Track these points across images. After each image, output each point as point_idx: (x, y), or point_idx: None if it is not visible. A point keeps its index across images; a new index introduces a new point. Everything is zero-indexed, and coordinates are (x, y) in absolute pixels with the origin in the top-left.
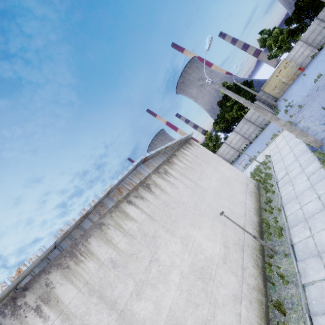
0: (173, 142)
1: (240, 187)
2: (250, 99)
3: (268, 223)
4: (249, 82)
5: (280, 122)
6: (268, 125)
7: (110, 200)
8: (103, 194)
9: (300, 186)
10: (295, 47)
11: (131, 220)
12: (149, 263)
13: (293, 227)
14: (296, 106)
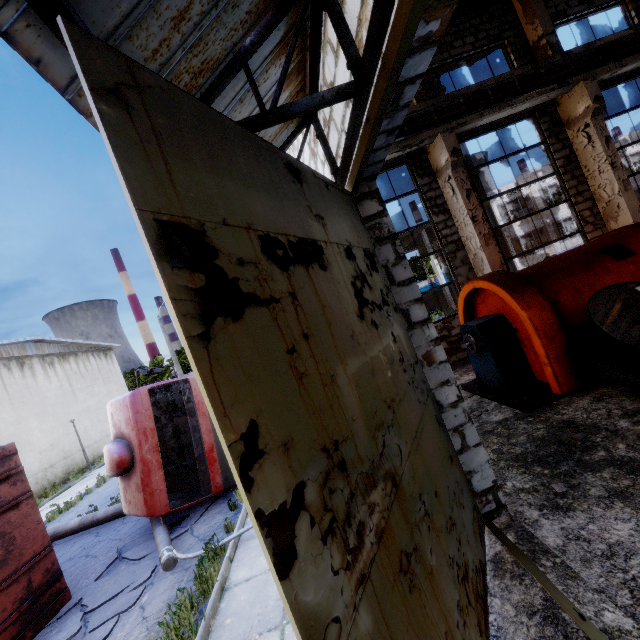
0: (85, 342)
1: None
2: None
3: None
4: None
5: None
6: None
7: None
8: None
9: None
10: None
11: None
12: None
13: None
14: None
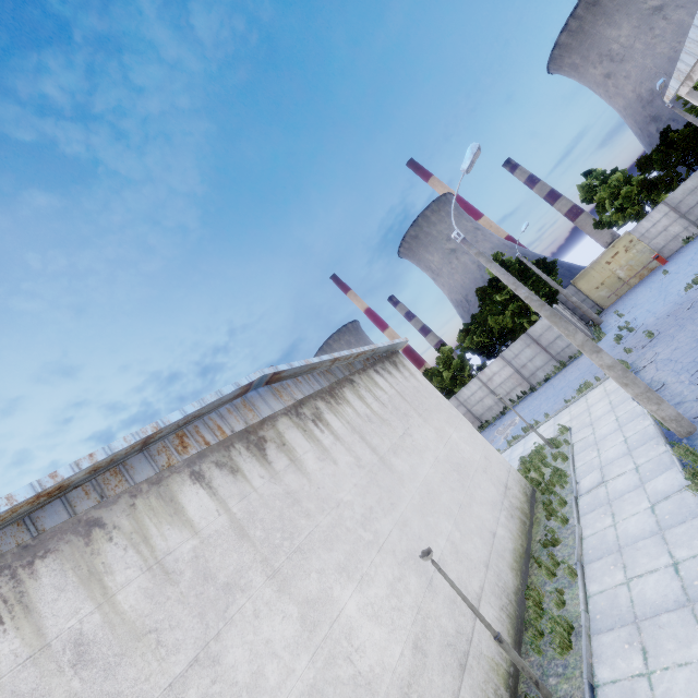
0: (353, 352)
1: (490, 490)
2: (545, 297)
3: (541, 602)
4: (548, 263)
5: (601, 358)
6: (576, 359)
7: (147, 462)
8: (129, 442)
9: (632, 523)
10: (653, 214)
11: (182, 527)
12: (186, 668)
13: (600, 633)
14: (641, 333)
